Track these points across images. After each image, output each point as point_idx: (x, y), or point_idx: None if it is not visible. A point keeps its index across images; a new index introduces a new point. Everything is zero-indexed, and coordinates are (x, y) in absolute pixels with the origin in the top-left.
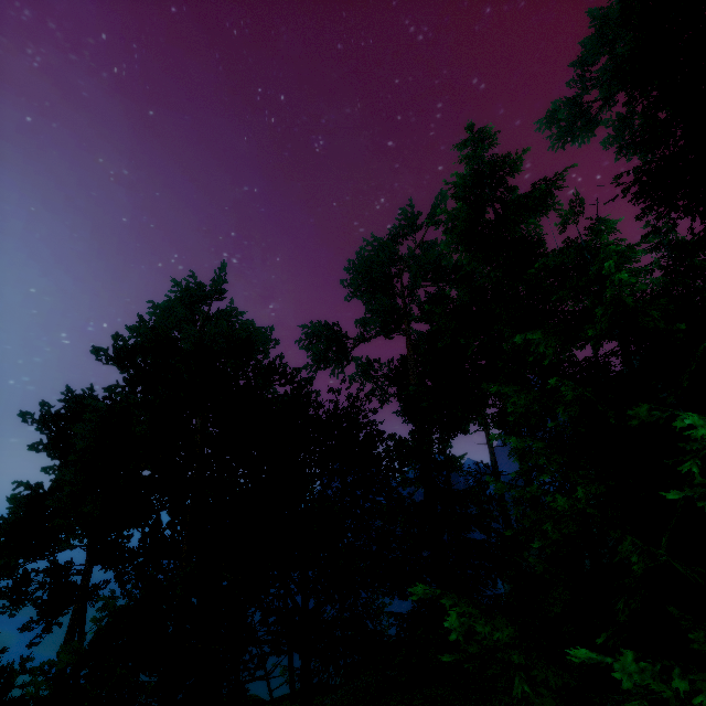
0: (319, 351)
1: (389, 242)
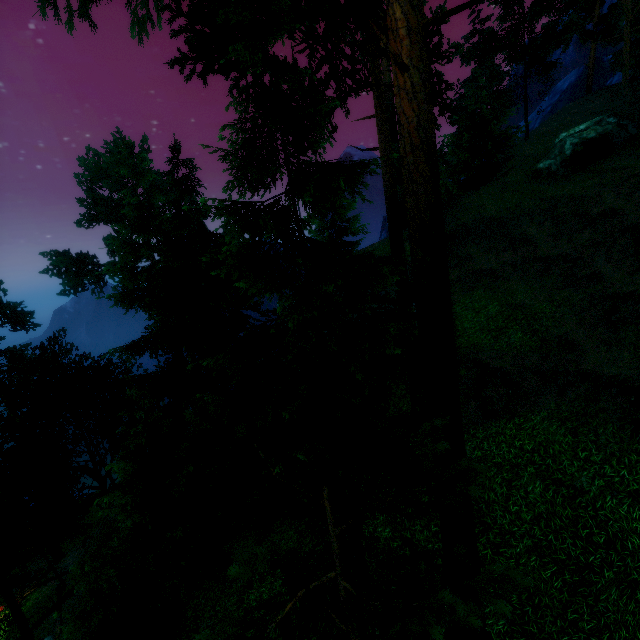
0: (69, 285)
1: (111, 167)
